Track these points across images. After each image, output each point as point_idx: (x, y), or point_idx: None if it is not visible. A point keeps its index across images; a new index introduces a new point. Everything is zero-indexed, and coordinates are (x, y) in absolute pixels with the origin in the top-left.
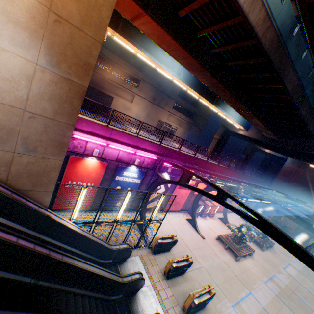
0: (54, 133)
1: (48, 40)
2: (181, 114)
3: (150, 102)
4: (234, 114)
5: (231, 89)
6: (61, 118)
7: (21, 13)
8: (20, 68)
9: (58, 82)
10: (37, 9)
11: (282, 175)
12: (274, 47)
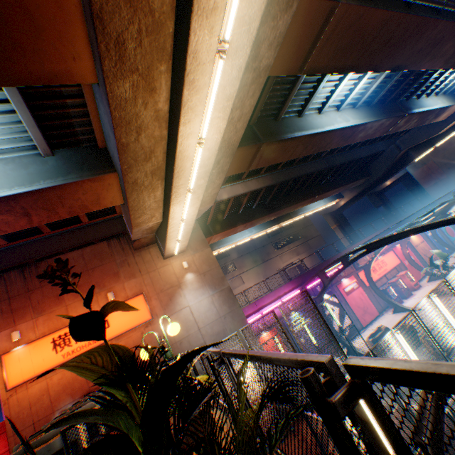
0: (236, 317)
1: (207, 284)
2: (286, 245)
3: (255, 267)
4: (315, 203)
5: (285, 204)
6: (233, 308)
7: (196, 284)
8: (208, 302)
9: (220, 294)
10: (198, 278)
11: (427, 183)
12: (275, 178)
